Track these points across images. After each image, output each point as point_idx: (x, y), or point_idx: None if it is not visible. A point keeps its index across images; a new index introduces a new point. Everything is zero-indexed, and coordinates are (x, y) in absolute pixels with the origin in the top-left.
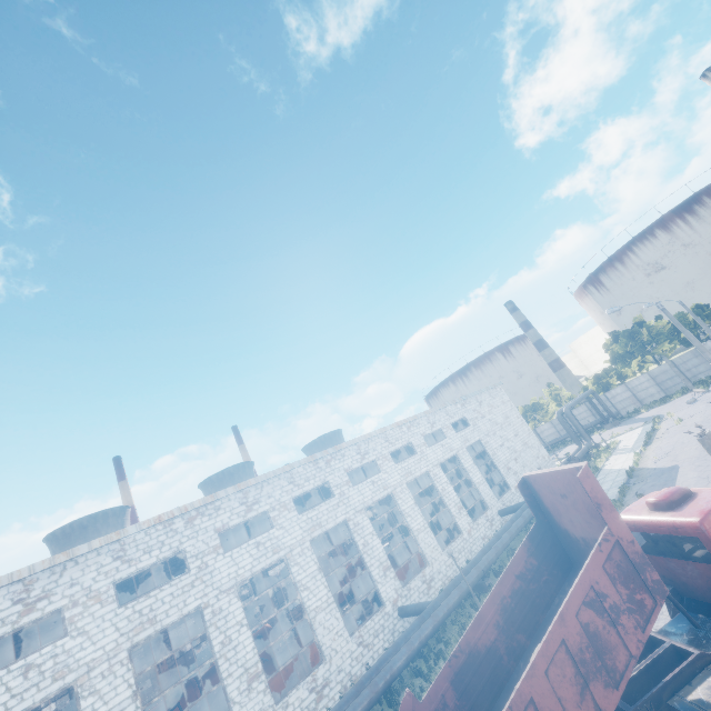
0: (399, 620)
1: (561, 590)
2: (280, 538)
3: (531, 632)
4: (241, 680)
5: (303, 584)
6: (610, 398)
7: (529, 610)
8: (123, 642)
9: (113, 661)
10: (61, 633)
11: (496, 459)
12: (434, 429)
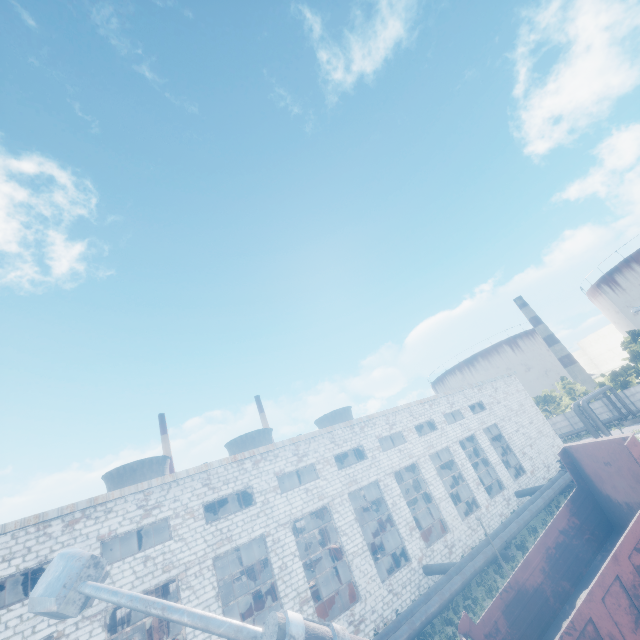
0: (424, 577)
1: (603, 549)
2: (324, 487)
3: (575, 581)
4: (294, 601)
5: (343, 530)
6: (629, 395)
7: (572, 562)
8: (209, 552)
9: (202, 565)
10: (137, 548)
11: (511, 443)
12: (453, 409)
